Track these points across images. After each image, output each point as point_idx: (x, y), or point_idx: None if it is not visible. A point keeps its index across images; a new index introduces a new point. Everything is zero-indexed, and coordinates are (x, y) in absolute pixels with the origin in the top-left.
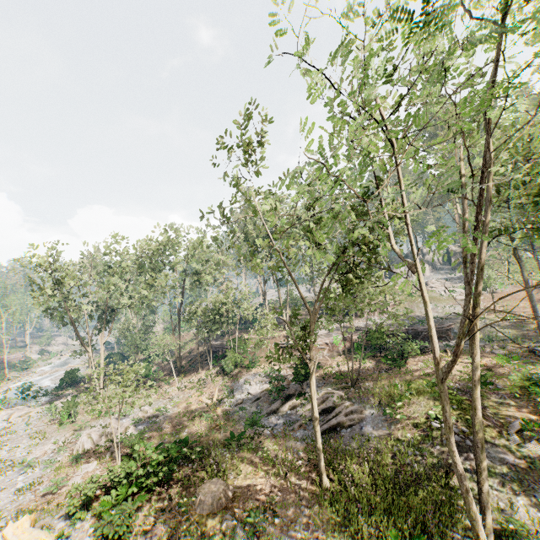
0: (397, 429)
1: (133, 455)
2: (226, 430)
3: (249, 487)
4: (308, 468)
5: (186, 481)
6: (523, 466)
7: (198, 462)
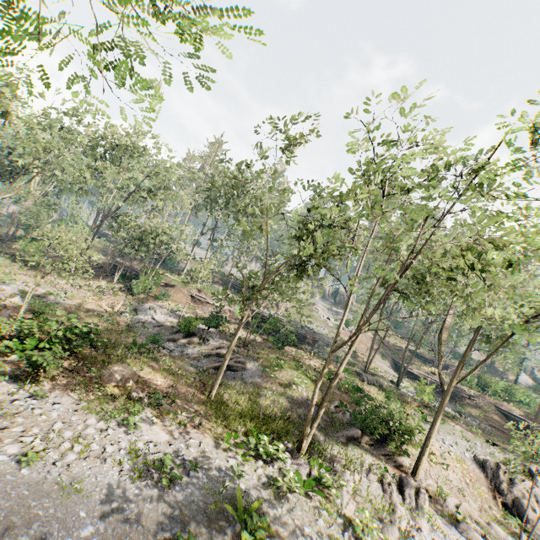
0: (268, 383)
1: (52, 318)
2: (128, 337)
3: (150, 380)
4: (199, 384)
5: (95, 358)
6: (330, 423)
7: (102, 350)
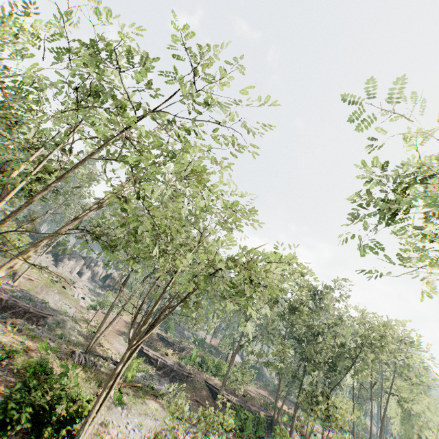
0: None
1: None
2: None
3: None
4: None
5: None
6: None
7: None
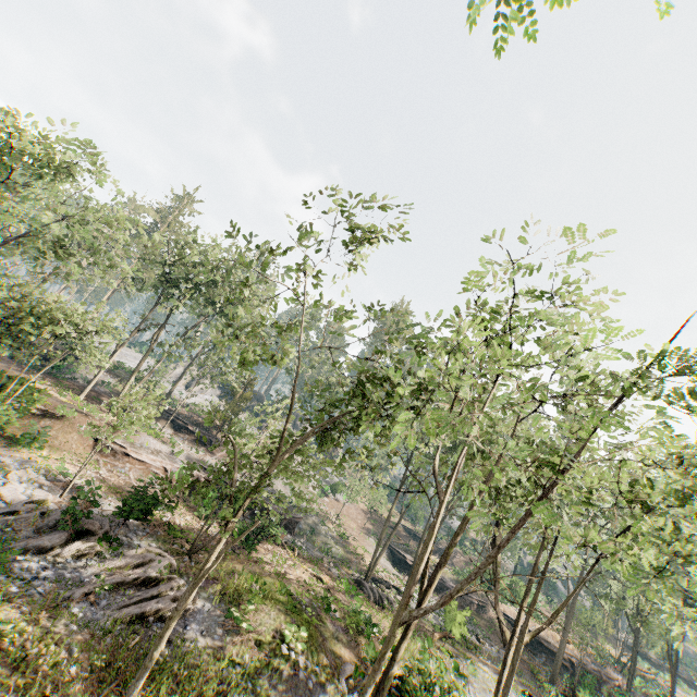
0: (235, 643)
1: None
2: None
3: None
4: (88, 685)
5: None
6: None
7: None
